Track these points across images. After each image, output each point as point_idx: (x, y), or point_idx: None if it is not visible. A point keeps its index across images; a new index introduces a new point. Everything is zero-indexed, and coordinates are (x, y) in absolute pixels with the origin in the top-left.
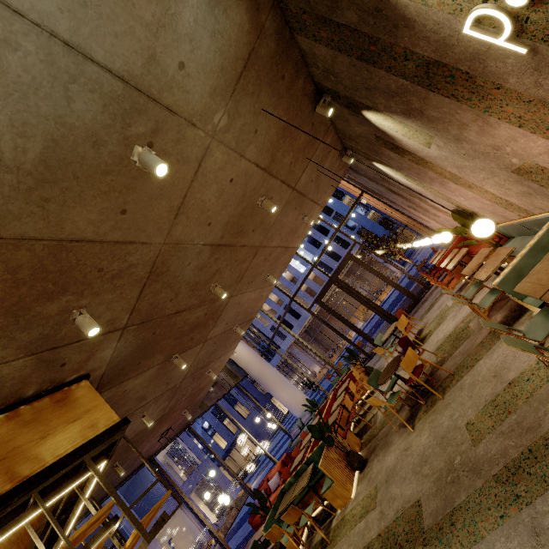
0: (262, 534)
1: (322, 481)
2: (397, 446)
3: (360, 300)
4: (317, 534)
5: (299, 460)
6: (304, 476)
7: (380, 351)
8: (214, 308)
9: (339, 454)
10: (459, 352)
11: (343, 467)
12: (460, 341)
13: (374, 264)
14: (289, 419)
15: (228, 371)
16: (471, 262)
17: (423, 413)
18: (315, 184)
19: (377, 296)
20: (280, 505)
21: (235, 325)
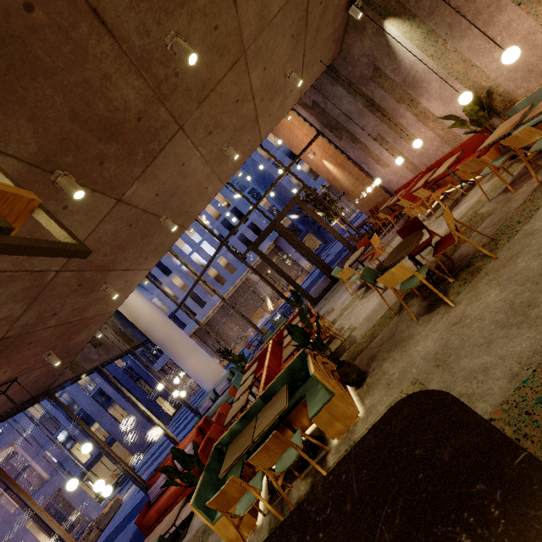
0: (168, 529)
1: (294, 414)
2: (429, 331)
3: (302, 250)
4: (295, 488)
5: (242, 405)
6: (271, 405)
7: (348, 273)
8: (154, 121)
9: (325, 368)
10: (484, 228)
11: (336, 381)
12: (474, 225)
13: (284, 262)
14: (177, 418)
15: (120, 333)
16: (490, 137)
17: (460, 286)
18: (318, 18)
19: (287, 288)
20: (224, 459)
21: (164, 215)
